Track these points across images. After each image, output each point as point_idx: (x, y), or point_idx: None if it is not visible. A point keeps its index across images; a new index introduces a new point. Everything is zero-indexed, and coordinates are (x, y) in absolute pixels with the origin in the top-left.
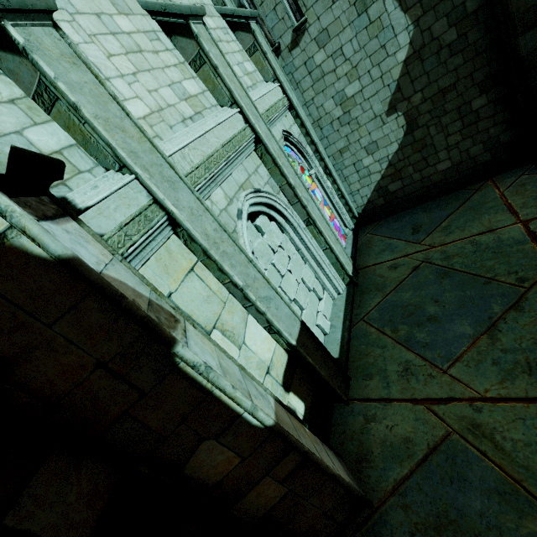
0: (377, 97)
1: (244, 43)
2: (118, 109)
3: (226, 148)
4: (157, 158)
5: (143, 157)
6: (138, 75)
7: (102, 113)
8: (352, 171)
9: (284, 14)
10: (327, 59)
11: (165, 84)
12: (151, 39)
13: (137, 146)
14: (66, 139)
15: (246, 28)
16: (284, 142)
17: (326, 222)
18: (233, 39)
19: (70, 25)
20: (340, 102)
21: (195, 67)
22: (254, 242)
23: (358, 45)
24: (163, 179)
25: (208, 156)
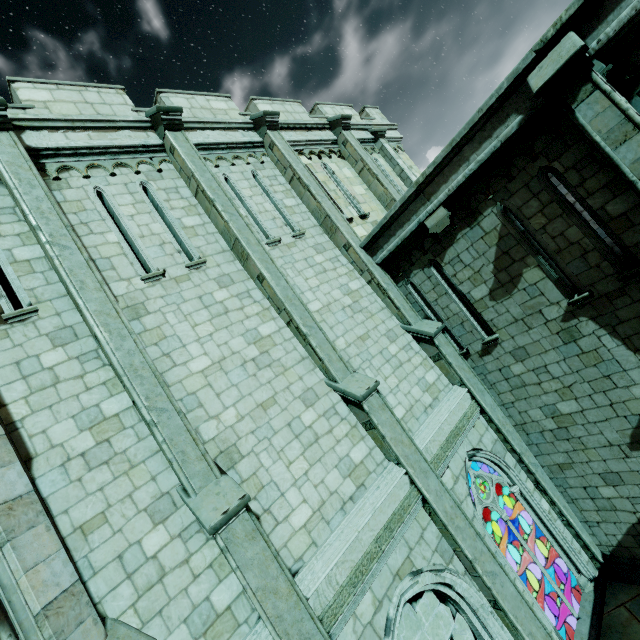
0: (609, 424)
1: (428, 351)
2: (277, 567)
3: (381, 540)
4: (300, 610)
5: (286, 617)
6: (309, 472)
7: (263, 581)
8: (583, 495)
9: (472, 329)
10: (528, 372)
11: (333, 466)
12: (329, 418)
13: (284, 605)
14: (237, 588)
15: (430, 341)
16: (469, 461)
17: (528, 605)
18: (416, 351)
19: (266, 452)
20: (551, 415)
21: (366, 427)
22: (411, 638)
23: (569, 368)
24: (300, 639)
25: (356, 567)
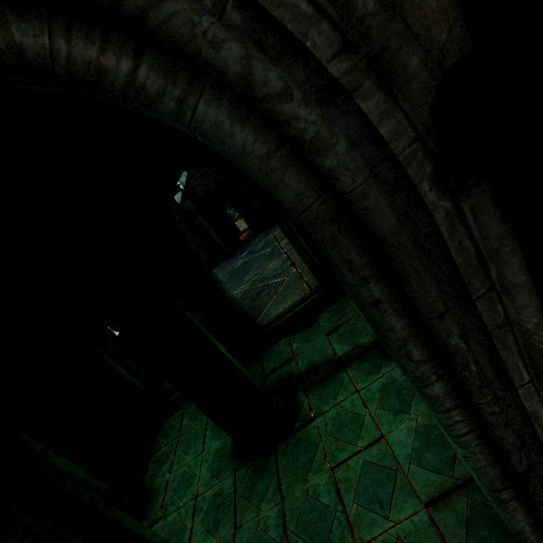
0: None
1: None
2: None
3: None
4: None
5: None
6: None
7: None
8: None
9: None
10: None
11: None
12: None
13: None
14: None
15: None
16: None
17: None
18: None
19: None
20: None
21: None
22: None
23: None
24: None
25: None
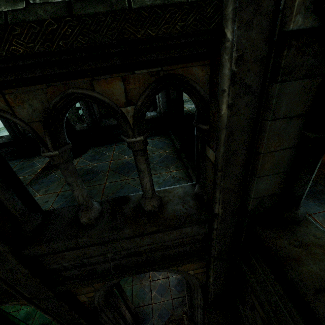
0: None
1: None
2: None
3: None
4: None
5: None
6: None
7: None
8: None
9: None
10: None
11: None
12: None
13: None
14: None
15: None
16: None
17: None
18: None
19: None
20: None
21: None
22: None
23: None
24: None
25: None
